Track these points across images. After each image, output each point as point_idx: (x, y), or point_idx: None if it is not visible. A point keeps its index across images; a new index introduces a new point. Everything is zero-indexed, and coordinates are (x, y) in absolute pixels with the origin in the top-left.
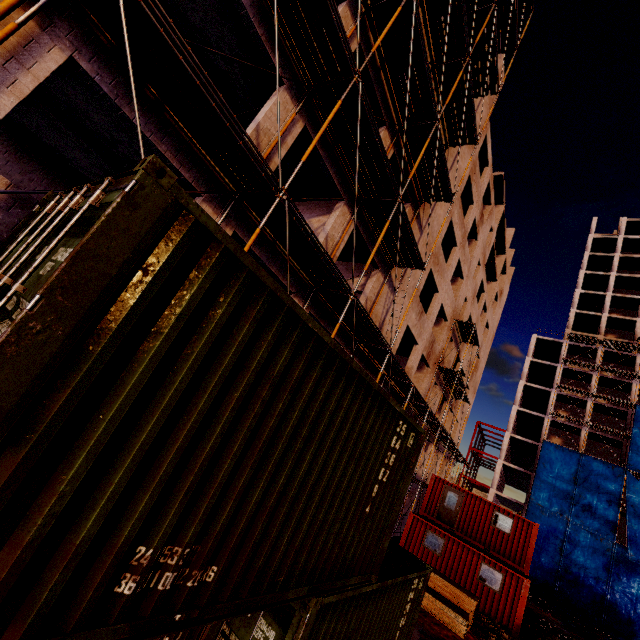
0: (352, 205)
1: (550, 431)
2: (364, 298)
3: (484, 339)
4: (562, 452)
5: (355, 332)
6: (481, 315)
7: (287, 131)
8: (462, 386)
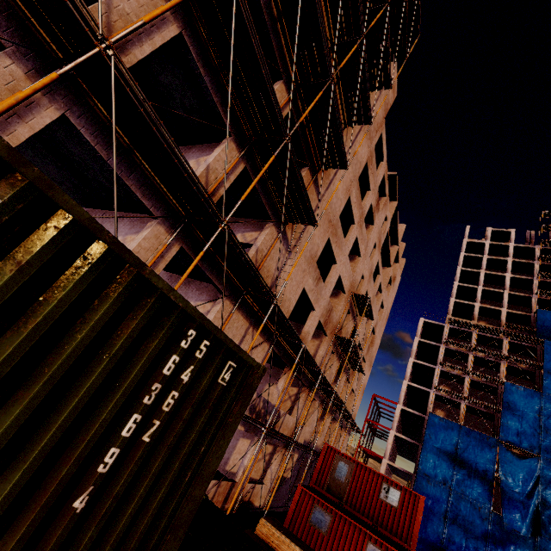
0: (241, 145)
1: (435, 404)
2: (255, 249)
3: (379, 317)
4: (445, 424)
5: (239, 280)
6: (377, 295)
7: (155, 27)
8: (357, 356)
